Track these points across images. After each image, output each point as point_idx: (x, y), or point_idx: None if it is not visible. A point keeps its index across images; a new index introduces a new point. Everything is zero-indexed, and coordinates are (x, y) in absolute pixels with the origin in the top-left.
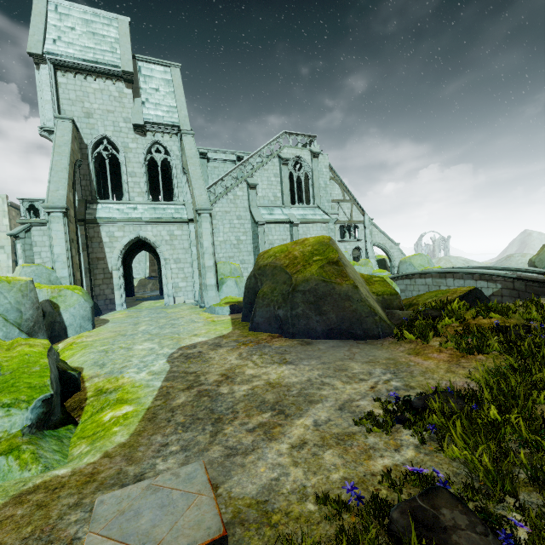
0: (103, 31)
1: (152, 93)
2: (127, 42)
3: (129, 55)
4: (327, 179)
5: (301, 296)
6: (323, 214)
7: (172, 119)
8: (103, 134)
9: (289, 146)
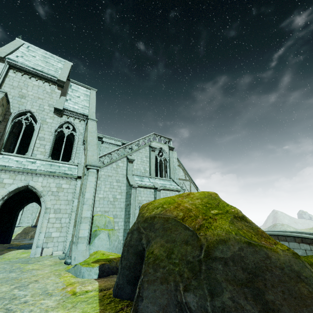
0: (54, 63)
1: (75, 97)
2: (67, 70)
3: (66, 75)
4: (176, 165)
5: (221, 269)
6: (176, 185)
7: (84, 111)
8: (28, 109)
9: (156, 141)
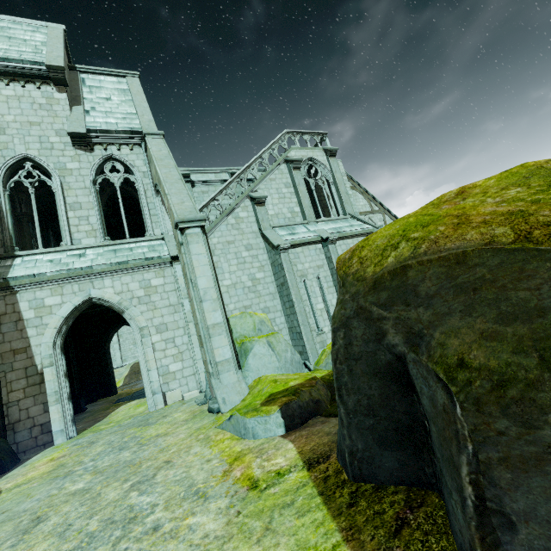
0: (25, 35)
1: (101, 102)
2: (58, 42)
3: (60, 53)
4: (347, 188)
5: None
6: (361, 224)
7: (130, 125)
8: (22, 153)
9: (295, 147)
